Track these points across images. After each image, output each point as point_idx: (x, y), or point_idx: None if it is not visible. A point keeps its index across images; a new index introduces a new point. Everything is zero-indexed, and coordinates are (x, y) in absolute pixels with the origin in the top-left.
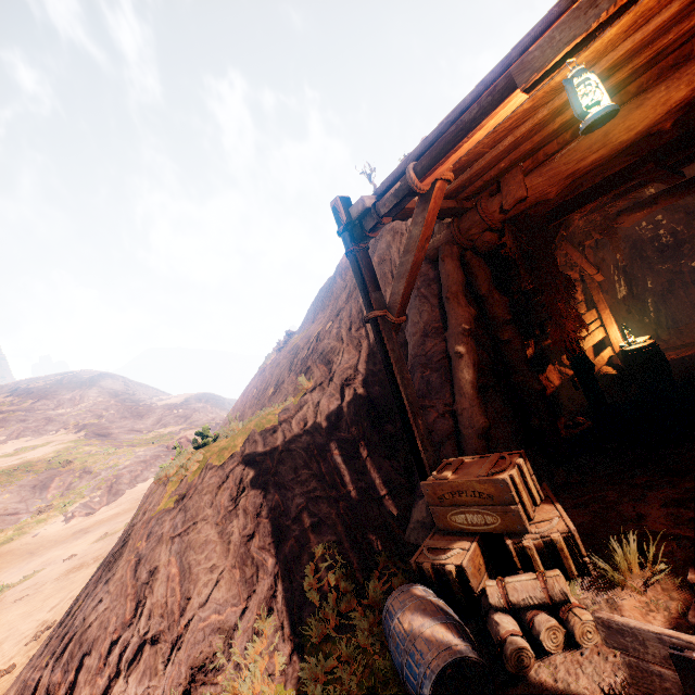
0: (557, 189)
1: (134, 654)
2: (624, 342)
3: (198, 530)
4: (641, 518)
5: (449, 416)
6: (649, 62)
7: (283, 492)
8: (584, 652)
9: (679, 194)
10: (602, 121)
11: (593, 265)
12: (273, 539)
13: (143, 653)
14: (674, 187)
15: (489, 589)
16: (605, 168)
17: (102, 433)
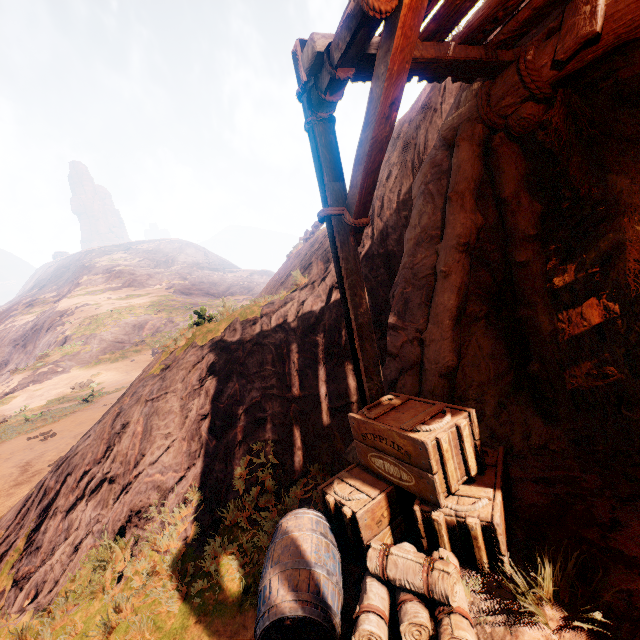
0: None
1: (96, 486)
2: None
3: (166, 400)
4: (615, 526)
5: (417, 344)
6: None
7: (244, 383)
8: None
9: None
10: None
11: None
12: (222, 423)
13: (102, 487)
14: None
15: (371, 551)
16: None
17: (185, 293)
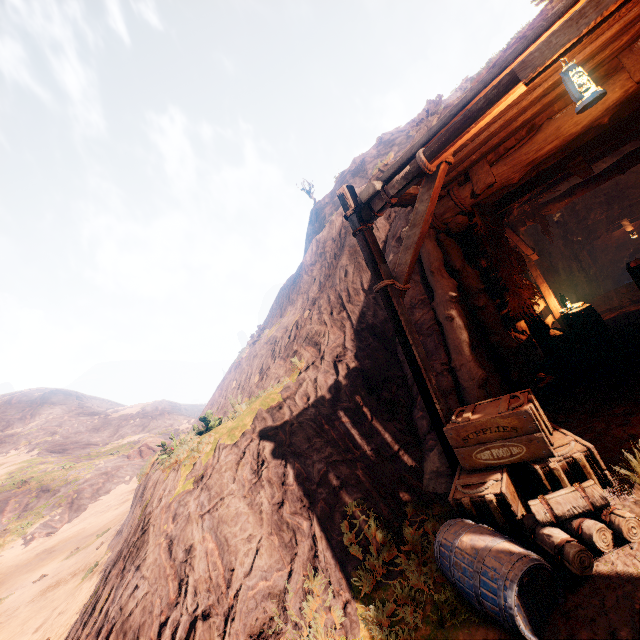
0: (519, 175)
1: (186, 632)
2: (563, 309)
3: (226, 505)
4: (633, 437)
5: (447, 373)
6: (590, 72)
7: (302, 460)
8: (632, 546)
9: (592, 186)
10: (591, 103)
11: (529, 247)
12: (302, 503)
13: (196, 629)
14: (587, 180)
15: (533, 507)
16: (541, 164)
17: (57, 450)
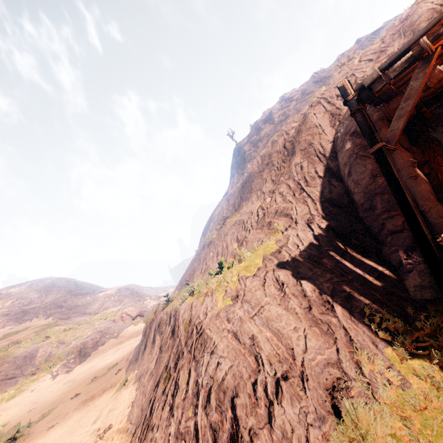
0: None
1: (275, 388)
2: None
3: (267, 310)
4: None
5: None
6: None
7: (312, 281)
8: None
9: None
10: None
11: None
12: (326, 307)
13: (282, 386)
14: None
15: None
16: None
17: (64, 318)
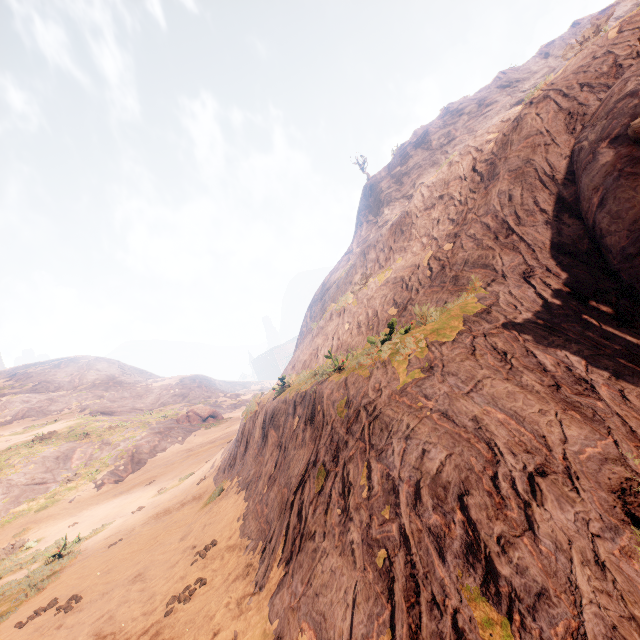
0: None
1: (528, 485)
2: None
3: (489, 385)
4: None
5: None
6: None
7: (551, 352)
8: None
9: None
10: None
11: None
12: (582, 386)
13: (539, 484)
14: None
15: None
16: None
17: (106, 412)
